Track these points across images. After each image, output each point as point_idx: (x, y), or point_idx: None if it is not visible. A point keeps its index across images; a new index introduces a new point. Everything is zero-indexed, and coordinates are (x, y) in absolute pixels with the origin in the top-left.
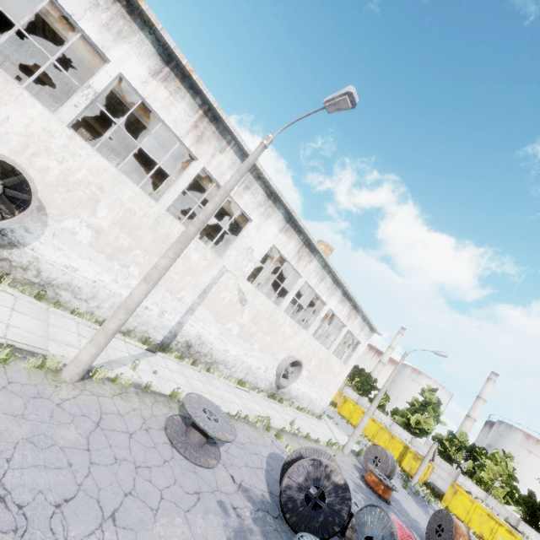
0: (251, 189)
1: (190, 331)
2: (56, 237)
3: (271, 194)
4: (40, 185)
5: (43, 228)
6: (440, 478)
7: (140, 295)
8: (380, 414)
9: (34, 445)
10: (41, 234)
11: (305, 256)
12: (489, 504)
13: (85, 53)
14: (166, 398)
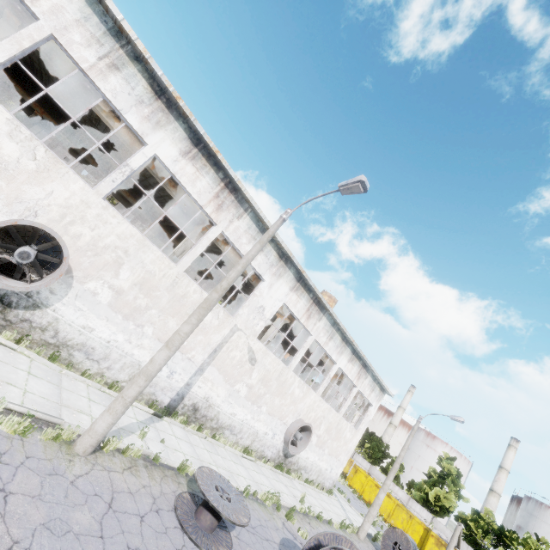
0: (264, 251)
1: (198, 392)
2: (78, 298)
3: (283, 255)
4: (71, 250)
5: (67, 289)
6: None
7: (161, 361)
8: (394, 488)
9: (50, 532)
10: (65, 296)
11: (314, 314)
12: None
13: (123, 134)
14: (174, 472)
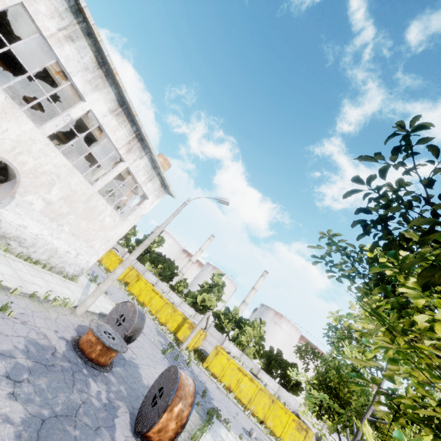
0: None
1: None
2: None
3: None
4: None
5: None
6: (211, 345)
7: None
8: (173, 295)
9: None
10: None
11: None
12: (242, 361)
13: None
14: None
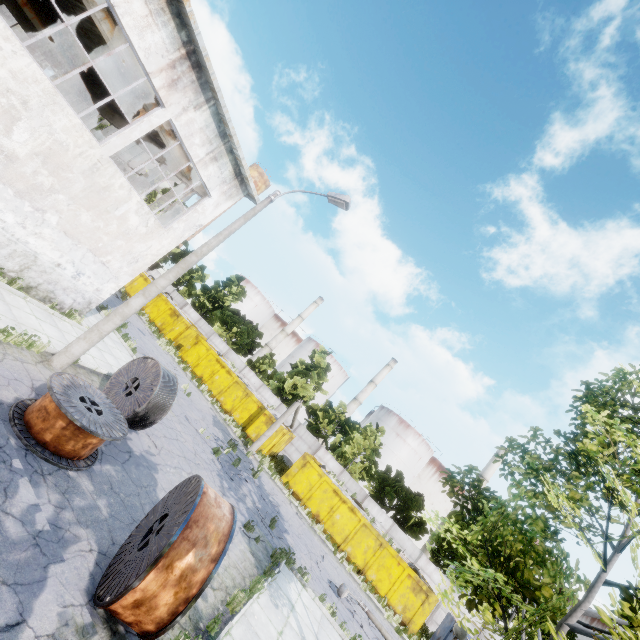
0: None
1: None
2: None
3: None
4: None
5: None
6: (298, 452)
7: None
8: (249, 373)
9: None
10: None
11: None
12: (342, 480)
13: None
14: None
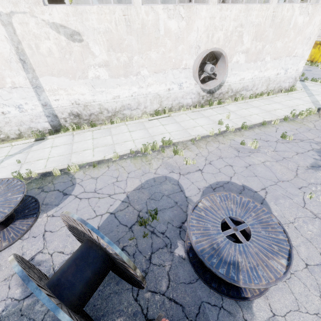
0: None
1: (62, 105)
2: None
3: None
4: None
5: None
6: None
7: None
8: None
9: None
10: None
11: None
12: None
13: None
14: None
